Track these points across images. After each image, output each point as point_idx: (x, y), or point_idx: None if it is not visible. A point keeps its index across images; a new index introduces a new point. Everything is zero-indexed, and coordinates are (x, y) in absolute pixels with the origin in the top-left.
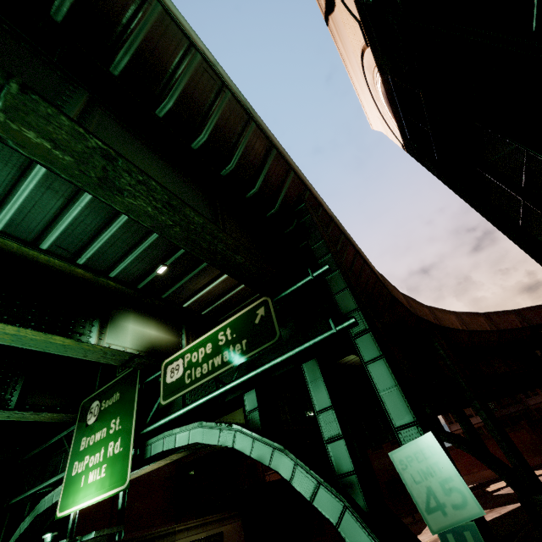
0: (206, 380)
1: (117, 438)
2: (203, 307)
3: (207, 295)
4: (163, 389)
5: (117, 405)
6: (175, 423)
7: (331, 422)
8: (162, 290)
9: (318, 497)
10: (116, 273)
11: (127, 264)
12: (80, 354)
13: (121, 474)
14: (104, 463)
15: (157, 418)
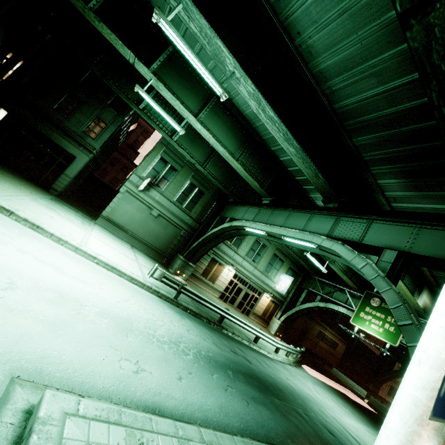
0: None
1: (391, 325)
2: None
3: None
4: None
5: None
6: None
7: None
8: None
9: None
10: (440, 280)
11: None
12: (409, 302)
13: (392, 340)
14: (382, 328)
15: None
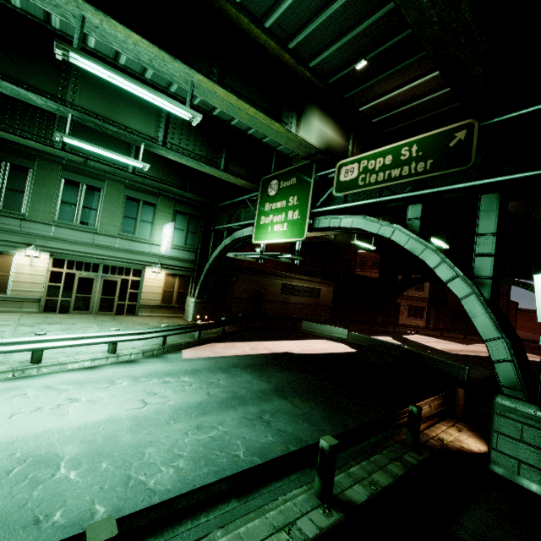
0: (379, 187)
1: (295, 209)
2: (377, 115)
3: (388, 101)
4: (336, 184)
5: (294, 187)
6: (336, 212)
7: (487, 244)
8: (347, 89)
9: (453, 282)
10: (316, 62)
11: (329, 54)
12: (283, 141)
13: (299, 232)
14: (285, 222)
15: (320, 205)
